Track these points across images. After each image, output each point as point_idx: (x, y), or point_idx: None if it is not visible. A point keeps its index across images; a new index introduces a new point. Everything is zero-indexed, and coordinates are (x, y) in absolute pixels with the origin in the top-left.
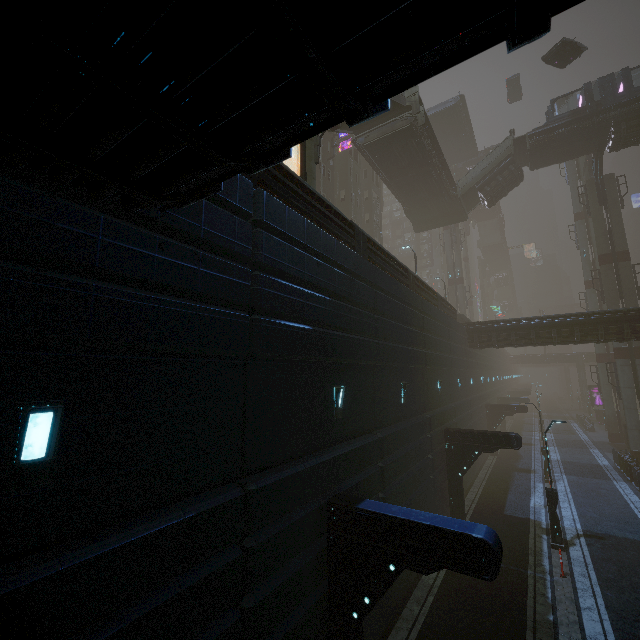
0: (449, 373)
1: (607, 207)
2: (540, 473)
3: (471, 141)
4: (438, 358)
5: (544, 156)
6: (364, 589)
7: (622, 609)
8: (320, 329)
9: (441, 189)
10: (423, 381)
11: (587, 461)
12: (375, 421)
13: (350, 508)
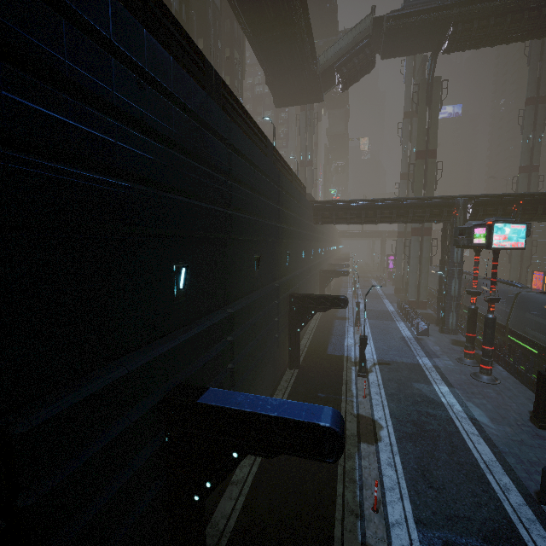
0: (296, 246)
1: (430, 108)
2: (352, 319)
3: (334, 16)
4: (289, 232)
5: (395, 45)
6: (206, 475)
7: (400, 415)
8: (148, 189)
9: (303, 60)
10: (275, 254)
11: (381, 308)
12: (226, 297)
13: (190, 403)
